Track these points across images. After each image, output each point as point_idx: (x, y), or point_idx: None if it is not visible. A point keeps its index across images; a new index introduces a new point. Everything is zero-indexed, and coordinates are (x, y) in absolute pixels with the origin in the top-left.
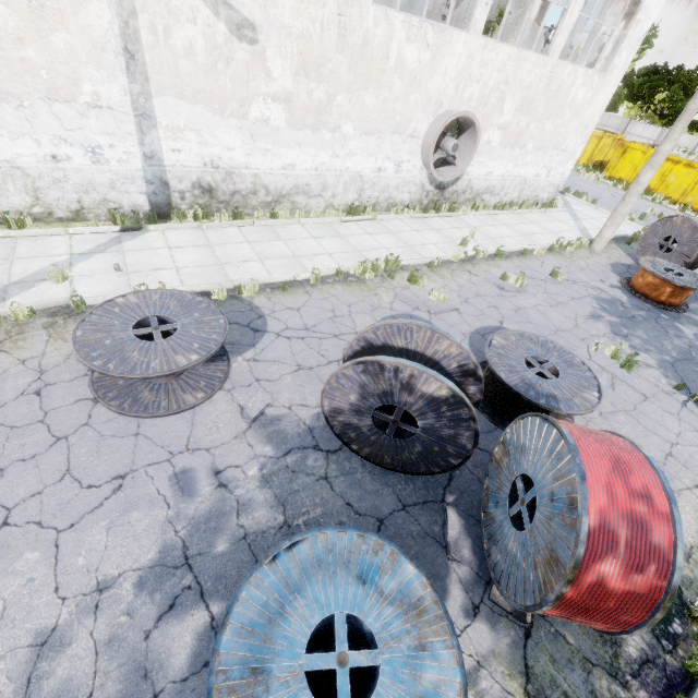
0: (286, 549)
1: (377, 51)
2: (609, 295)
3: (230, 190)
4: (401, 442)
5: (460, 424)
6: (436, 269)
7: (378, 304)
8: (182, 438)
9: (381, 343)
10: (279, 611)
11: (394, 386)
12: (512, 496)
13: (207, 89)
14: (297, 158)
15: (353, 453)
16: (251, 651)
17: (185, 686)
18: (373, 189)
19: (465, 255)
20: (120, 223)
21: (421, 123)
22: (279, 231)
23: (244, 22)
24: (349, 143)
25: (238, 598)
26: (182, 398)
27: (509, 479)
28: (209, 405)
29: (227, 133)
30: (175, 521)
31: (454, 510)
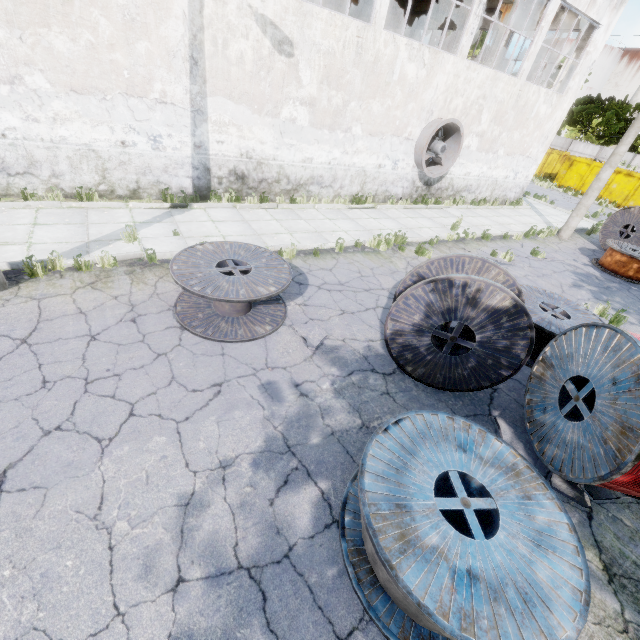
0: (393, 424)
1: (385, 67)
2: (583, 270)
3: (259, 178)
4: (456, 358)
5: (517, 334)
6: (436, 246)
7: (395, 269)
8: (261, 359)
9: (432, 276)
10: (403, 466)
11: (459, 302)
12: (561, 400)
13: (250, 92)
14: (315, 153)
15: (405, 376)
16: (390, 492)
17: (314, 542)
18: (373, 182)
19: (457, 236)
20: (169, 201)
21: (415, 128)
22: (299, 213)
23: (285, 39)
24: (357, 142)
25: (367, 454)
26: (254, 329)
27: (557, 386)
28: (277, 335)
29: (261, 129)
30: (271, 419)
31: (503, 421)
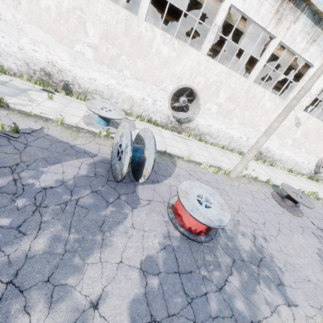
0: None
1: None
2: None
3: (265, 155)
4: None
5: None
6: None
7: (320, 207)
8: (305, 224)
9: None
10: None
11: None
12: None
13: (280, 133)
14: (285, 153)
15: None
16: None
17: None
18: (297, 166)
19: None
20: (240, 155)
21: (322, 154)
22: (275, 171)
23: (299, 123)
24: (300, 153)
25: None
26: (297, 213)
27: None
28: (304, 218)
29: (276, 143)
30: (320, 243)
31: None
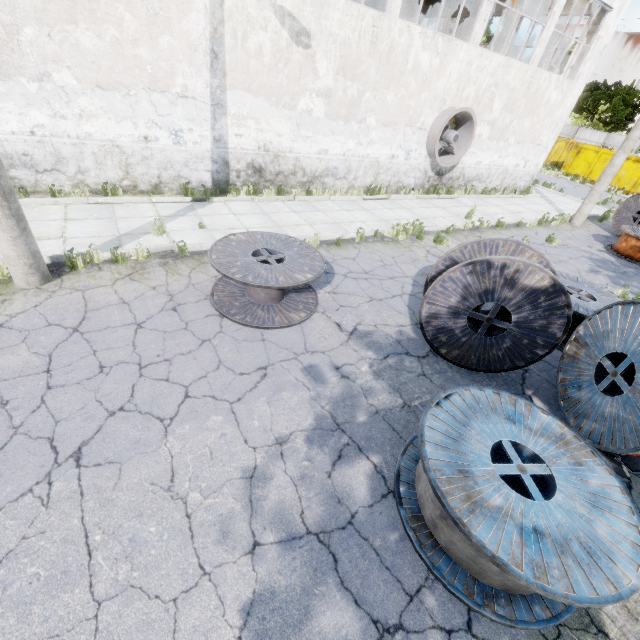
0: (443, 399)
1: (399, 57)
2: (599, 256)
3: (275, 171)
4: (491, 339)
5: (554, 313)
6: (452, 235)
7: (416, 258)
8: (300, 344)
9: (465, 260)
10: (459, 436)
11: (497, 283)
12: (597, 376)
13: (268, 85)
14: (330, 145)
15: (439, 358)
16: (451, 459)
17: (373, 510)
18: (386, 173)
19: (472, 225)
20: (190, 195)
21: (428, 118)
22: (316, 205)
23: (302, 30)
24: (371, 133)
25: (424, 426)
26: (289, 316)
27: (592, 363)
28: (311, 322)
29: (279, 122)
30: (318, 400)
31: (537, 399)
